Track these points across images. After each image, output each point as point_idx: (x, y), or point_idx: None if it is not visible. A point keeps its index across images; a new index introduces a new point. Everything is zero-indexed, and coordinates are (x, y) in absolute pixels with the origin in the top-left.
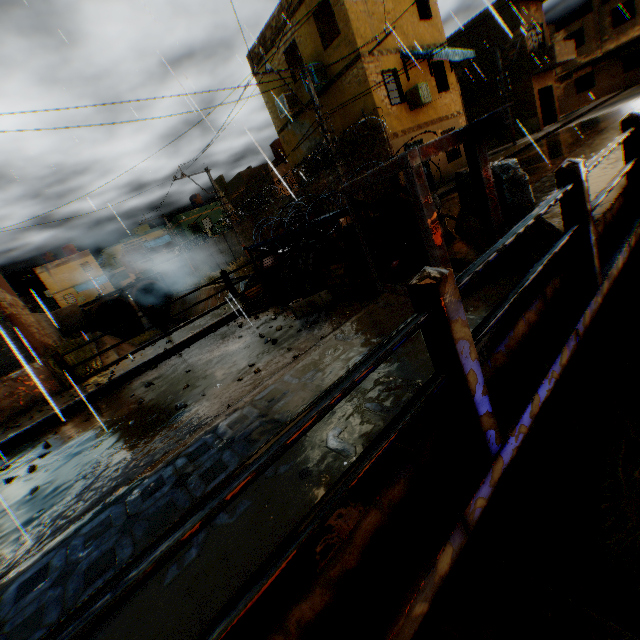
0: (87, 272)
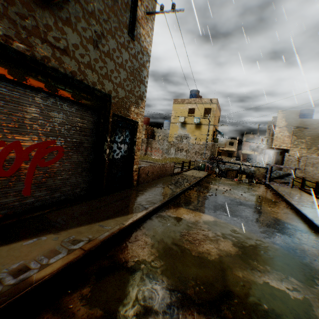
0: None
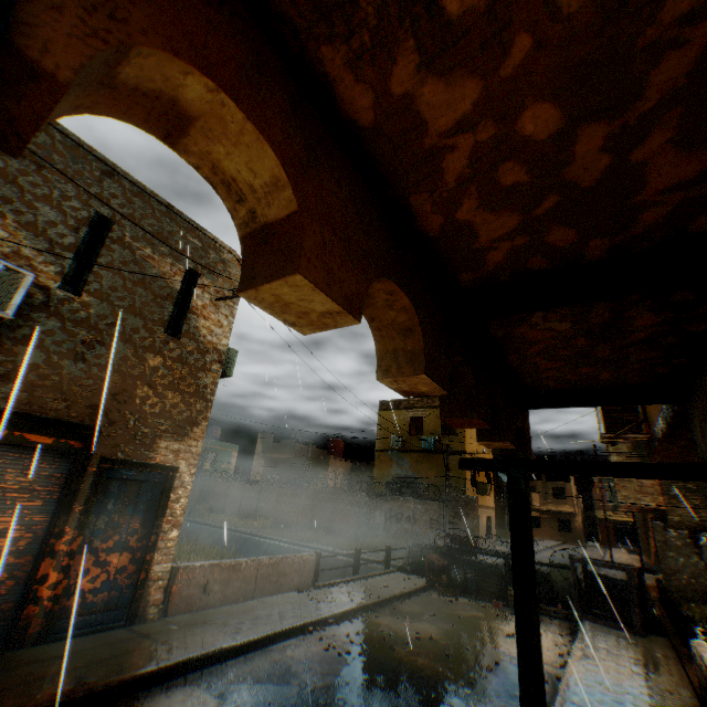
0: None
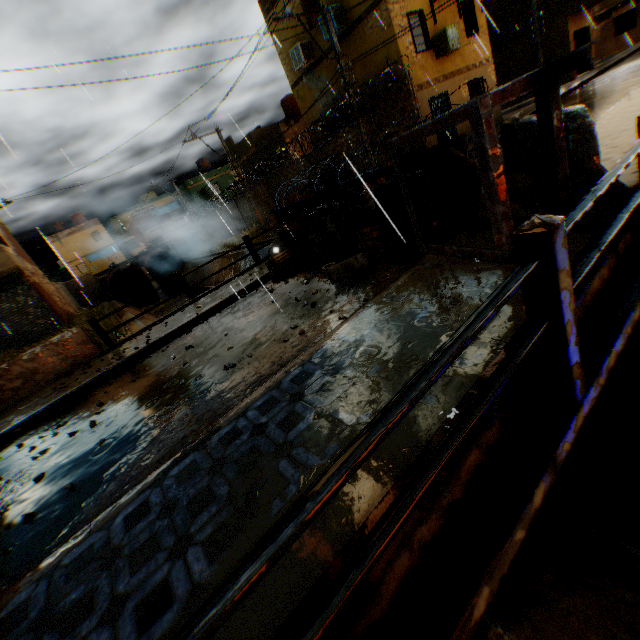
0: (97, 241)
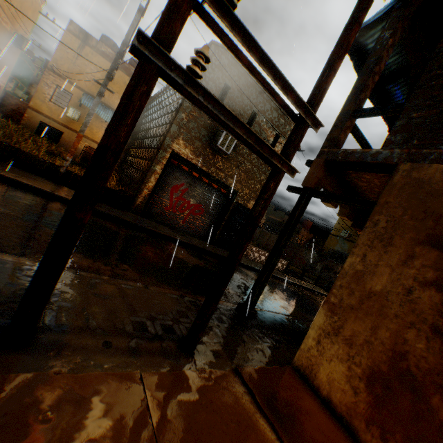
0: None
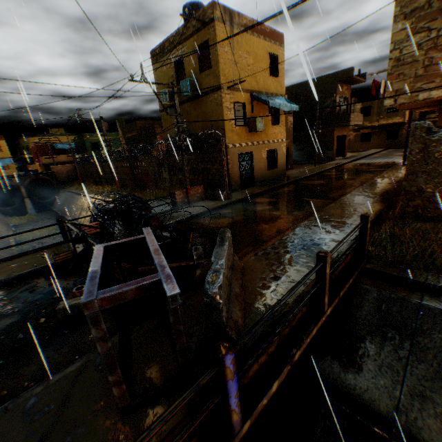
0: None
